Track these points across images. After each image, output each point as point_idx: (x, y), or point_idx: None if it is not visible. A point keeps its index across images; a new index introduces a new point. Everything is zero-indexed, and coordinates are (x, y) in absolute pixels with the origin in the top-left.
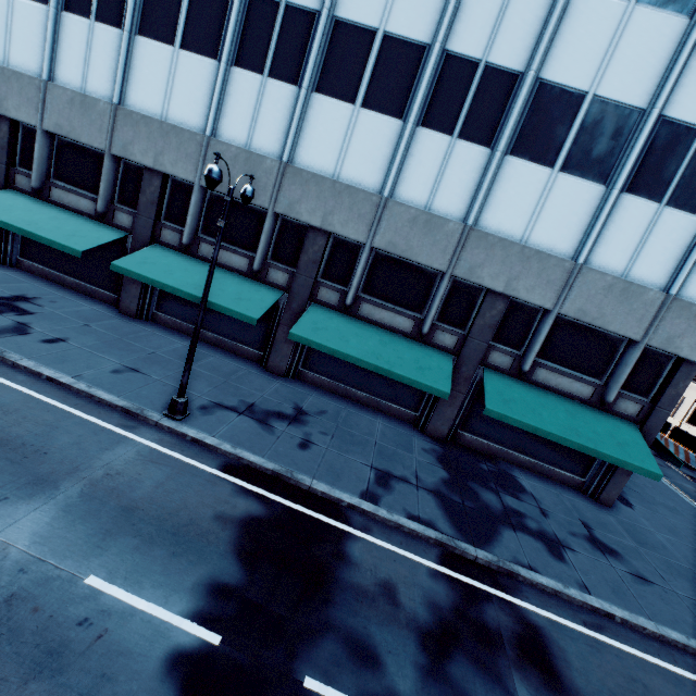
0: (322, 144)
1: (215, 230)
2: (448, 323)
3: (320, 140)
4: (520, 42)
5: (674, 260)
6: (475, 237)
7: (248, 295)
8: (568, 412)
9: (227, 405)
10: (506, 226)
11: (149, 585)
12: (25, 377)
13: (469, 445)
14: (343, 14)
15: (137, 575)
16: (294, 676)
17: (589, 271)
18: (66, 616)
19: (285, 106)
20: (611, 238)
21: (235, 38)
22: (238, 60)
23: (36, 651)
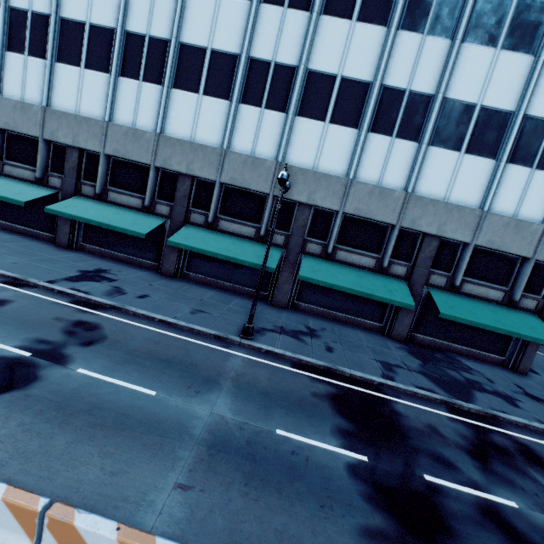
0: (304, 148)
1: (229, 210)
2: (398, 259)
3: (302, 146)
4: (430, 77)
5: None
6: (414, 200)
7: (261, 253)
8: (491, 310)
9: (268, 328)
10: (433, 191)
11: (309, 433)
12: (146, 321)
13: (421, 343)
14: (313, 67)
15: (299, 428)
16: (417, 475)
17: (492, 215)
18: (282, 450)
19: (277, 126)
20: (503, 193)
21: (241, 86)
22: (244, 99)
23: (283, 468)
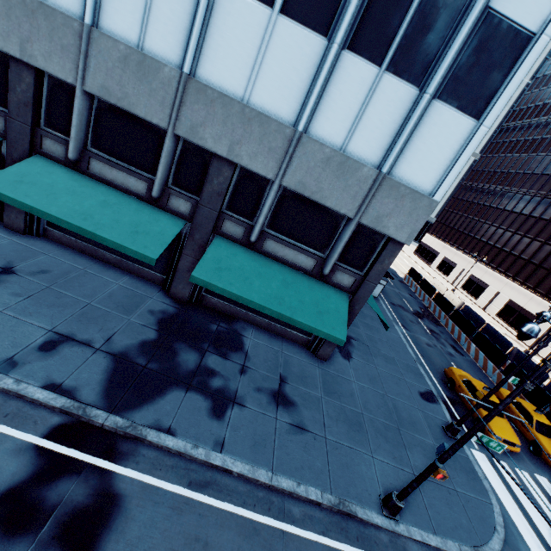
0: None
1: None
2: (183, 188)
3: None
4: None
5: (390, 136)
6: (194, 89)
7: None
8: (284, 282)
9: None
10: (227, 79)
11: None
12: None
13: (214, 306)
14: None
15: None
16: None
17: (309, 140)
18: None
19: None
20: (332, 105)
21: None
22: None
23: None
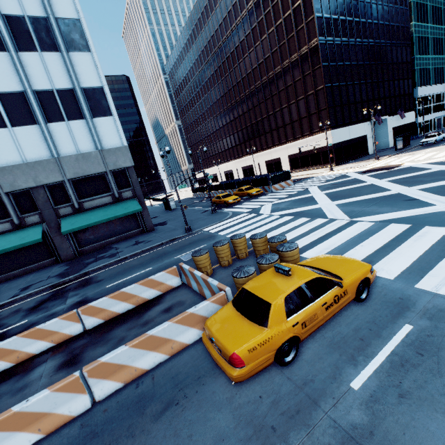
0: None
1: None
2: (28, 212)
3: None
4: None
5: (90, 138)
6: None
7: None
8: (104, 211)
9: None
10: (11, 160)
11: None
12: None
13: (89, 251)
14: None
15: None
16: None
17: (64, 158)
18: None
19: None
20: (60, 142)
21: None
22: None
23: None
